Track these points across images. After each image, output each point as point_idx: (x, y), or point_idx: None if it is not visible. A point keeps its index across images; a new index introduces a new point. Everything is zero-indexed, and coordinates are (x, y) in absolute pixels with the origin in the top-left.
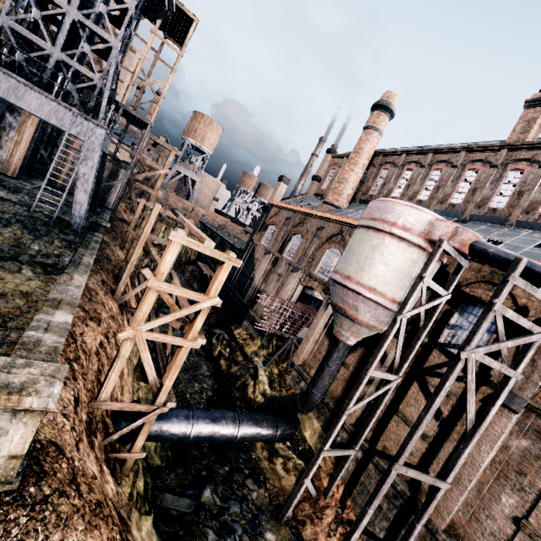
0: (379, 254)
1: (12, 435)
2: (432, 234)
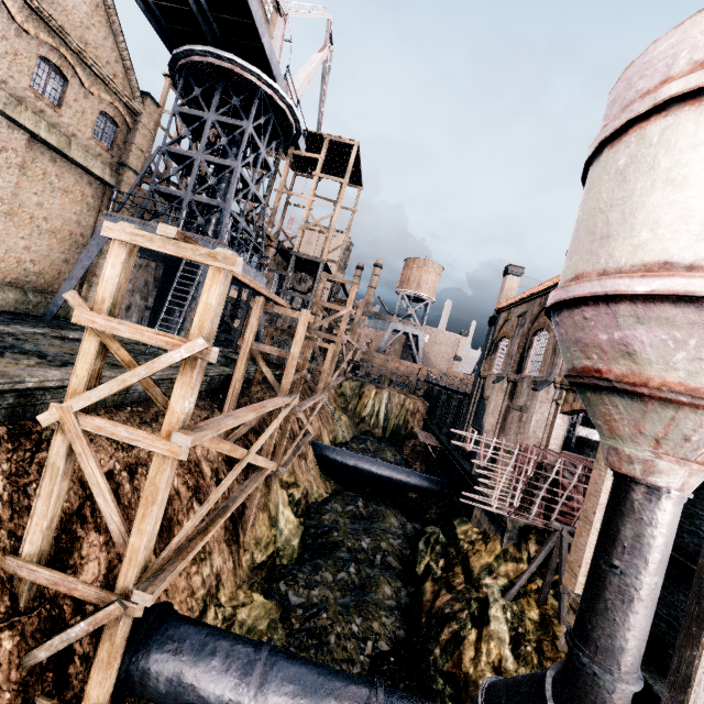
0: (644, 172)
1: None
2: None
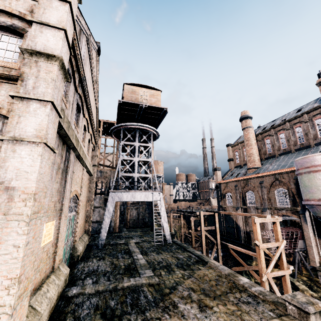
0: None
1: None
2: None
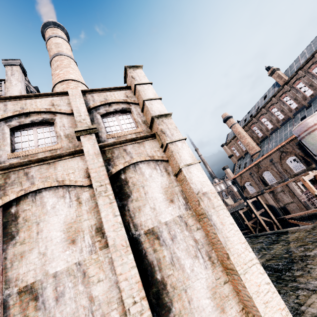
0: None
1: None
2: None
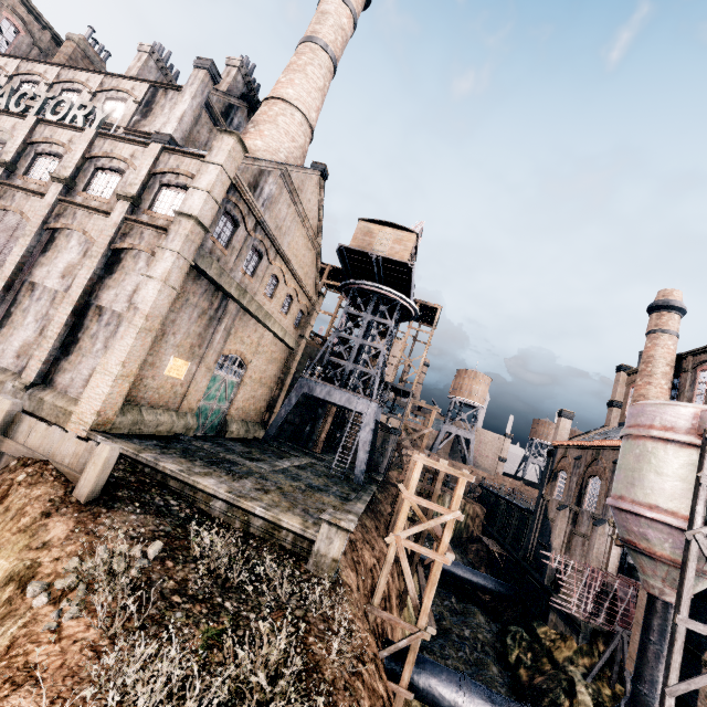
0: (646, 462)
1: (335, 545)
2: (702, 428)
